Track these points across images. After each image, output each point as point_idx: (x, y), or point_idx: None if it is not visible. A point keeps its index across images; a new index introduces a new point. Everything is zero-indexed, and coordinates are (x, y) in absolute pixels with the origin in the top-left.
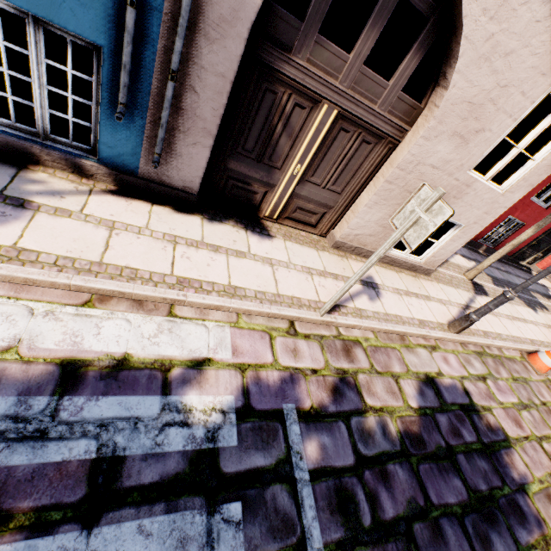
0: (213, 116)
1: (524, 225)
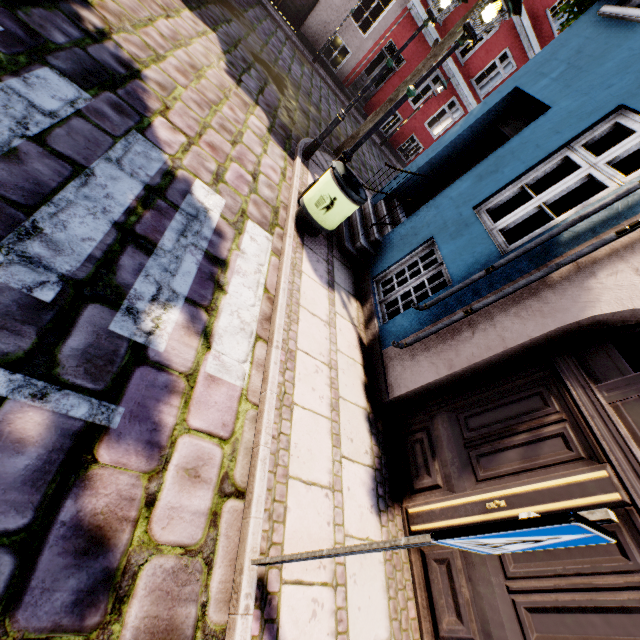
0: (466, 357)
1: None
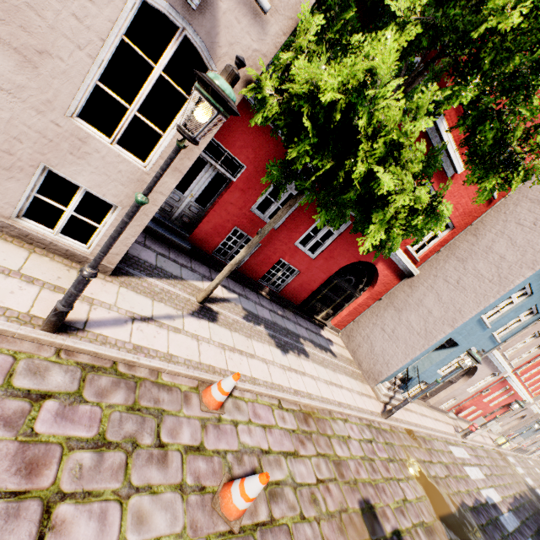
0: None
1: (300, 273)
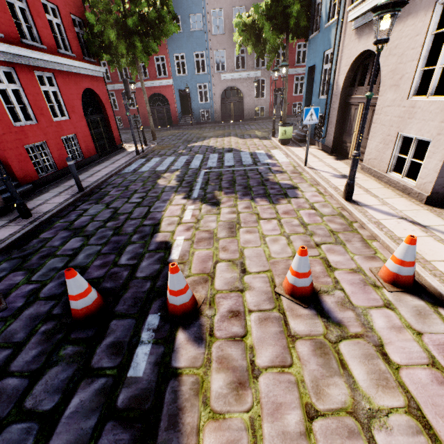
0: (335, 121)
1: None
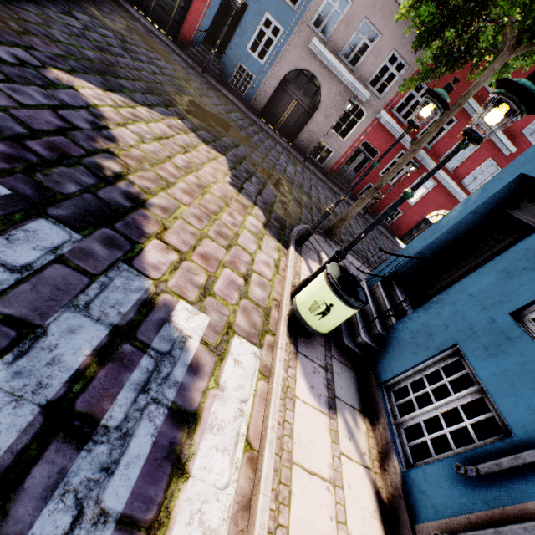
0: None
1: None
